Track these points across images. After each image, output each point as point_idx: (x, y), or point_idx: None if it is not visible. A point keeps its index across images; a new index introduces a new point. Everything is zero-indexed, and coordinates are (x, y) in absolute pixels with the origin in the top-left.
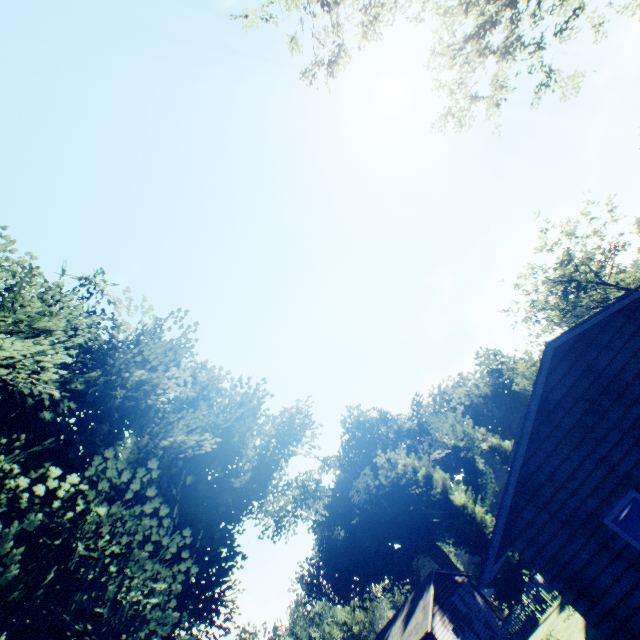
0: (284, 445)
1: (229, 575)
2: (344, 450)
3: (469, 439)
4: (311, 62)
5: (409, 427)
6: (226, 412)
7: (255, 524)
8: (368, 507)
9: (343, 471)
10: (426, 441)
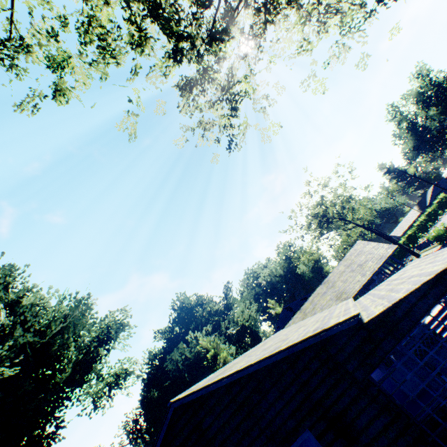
0: (104, 343)
1: (56, 442)
2: (170, 327)
3: (253, 320)
4: (28, 95)
5: (218, 308)
6: (52, 324)
7: (77, 405)
8: (177, 373)
9: (167, 342)
10: (227, 319)
